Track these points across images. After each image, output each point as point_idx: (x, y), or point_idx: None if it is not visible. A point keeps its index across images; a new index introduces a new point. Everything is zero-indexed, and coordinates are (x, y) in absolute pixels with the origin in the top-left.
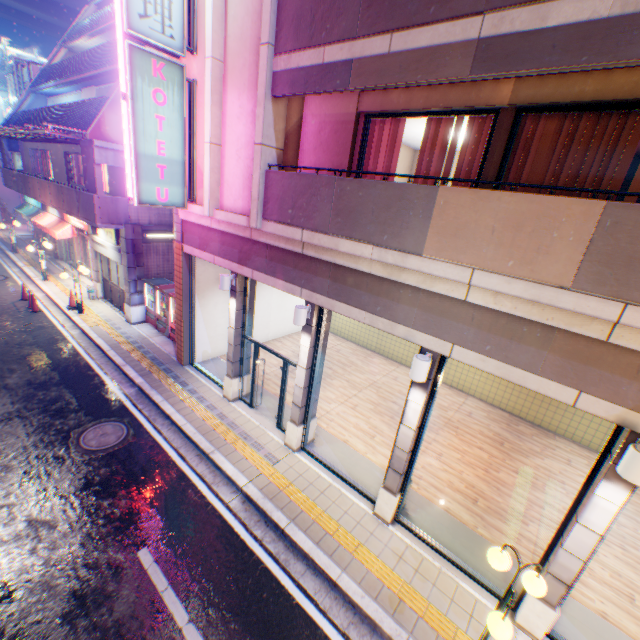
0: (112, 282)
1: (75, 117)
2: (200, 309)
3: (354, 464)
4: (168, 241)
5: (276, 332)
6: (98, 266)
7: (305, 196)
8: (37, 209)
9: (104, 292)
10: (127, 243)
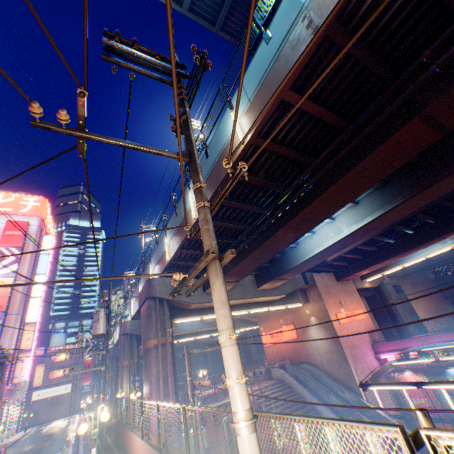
0: None
1: None
2: None
3: None
4: None
5: None
6: None
7: None
8: None
9: None
10: None
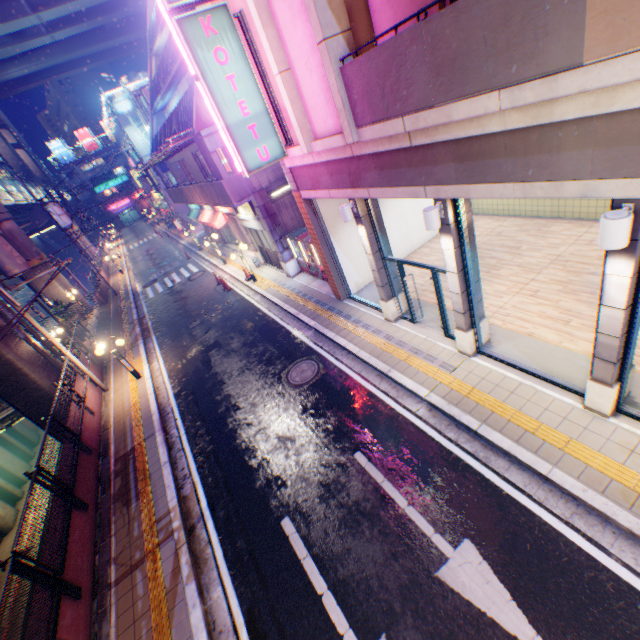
0: (265, 248)
1: (182, 119)
2: (337, 246)
3: (546, 358)
4: (290, 193)
5: (419, 239)
6: (251, 239)
7: (391, 74)
8: (198, 211)
9: (263, 258)
10: (260, 211)
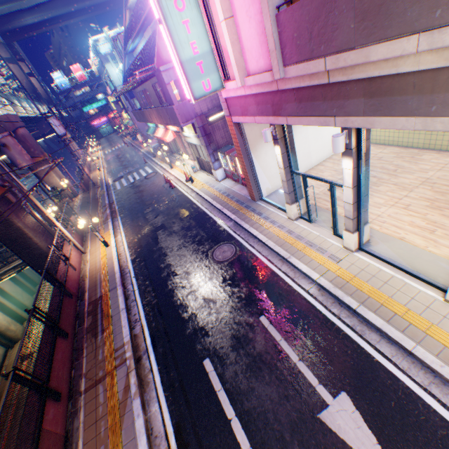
0: (201, 159)
1: (146, 58)
2: (255, 160)
3: (414, 258)
4: (222, 118)
5: (317, 159)
6: (191, 151)
7: (320, 19)
8: (154, 128)
9: (199, 166)
10: (200, 130)
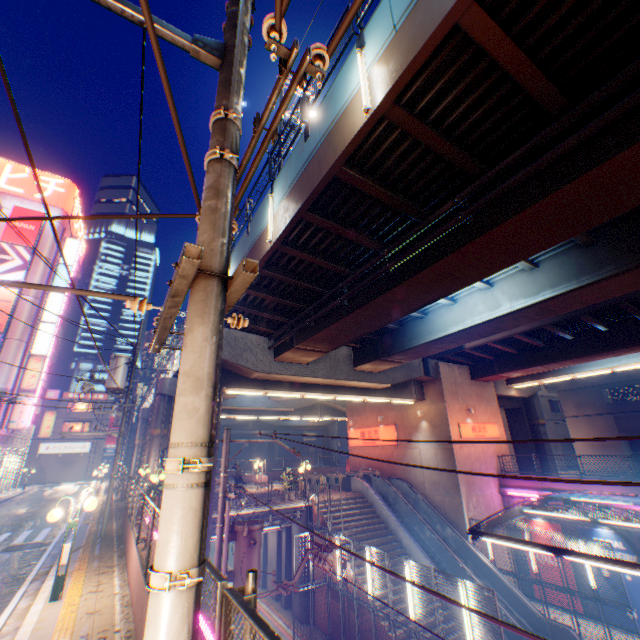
0: None
1: None
2: None
3: None
4: None
5: None
6: None
7: None
8: None
9: None
10: None
